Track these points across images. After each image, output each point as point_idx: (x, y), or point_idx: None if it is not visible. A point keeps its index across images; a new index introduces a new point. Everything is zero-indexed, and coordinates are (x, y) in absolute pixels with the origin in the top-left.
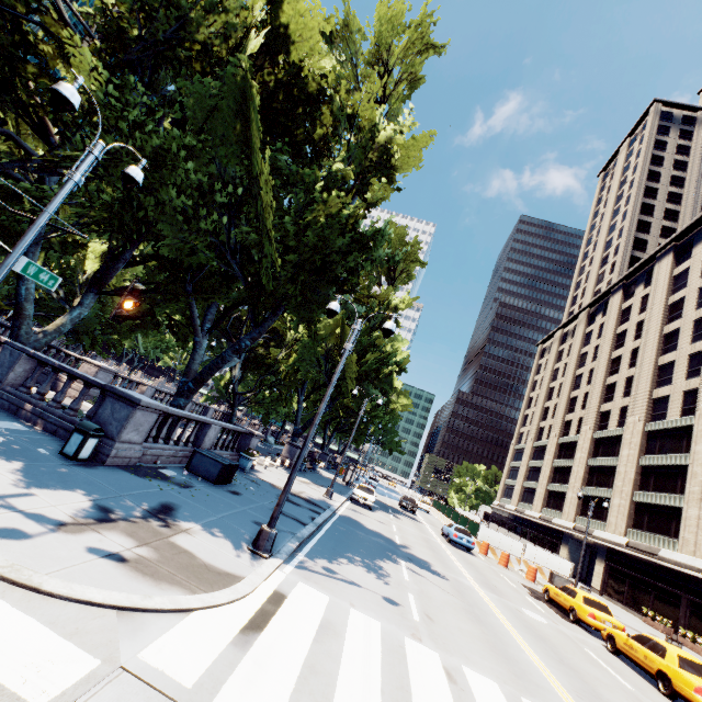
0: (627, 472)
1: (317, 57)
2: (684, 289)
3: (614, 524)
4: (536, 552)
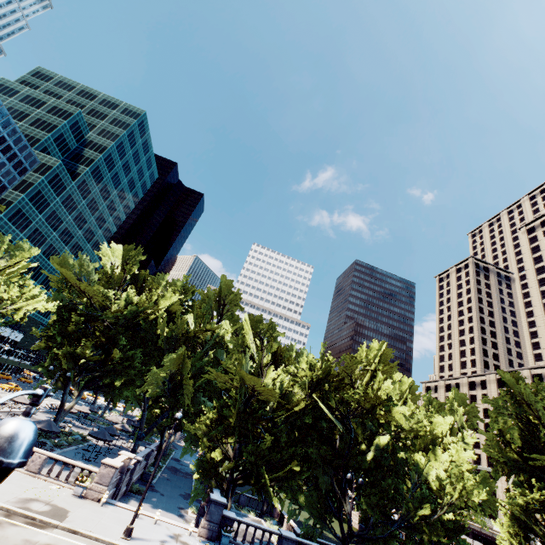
0: None
1: None
2: None
3: None
4: None
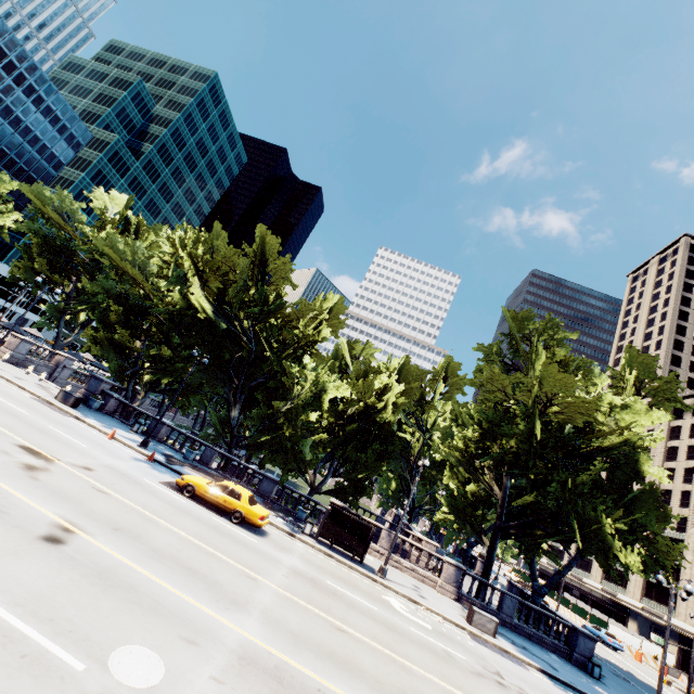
0: (693, 574)
1: (595, 380)
2: None
3: (684, 615)
4: (650, 646)
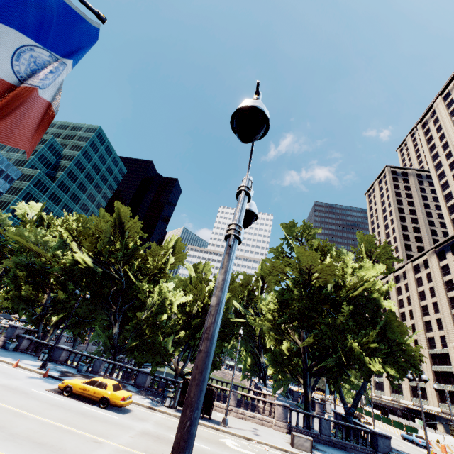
0: None
1: (344, 256)
2: (450, 275)
3: None
4: (450, 439)
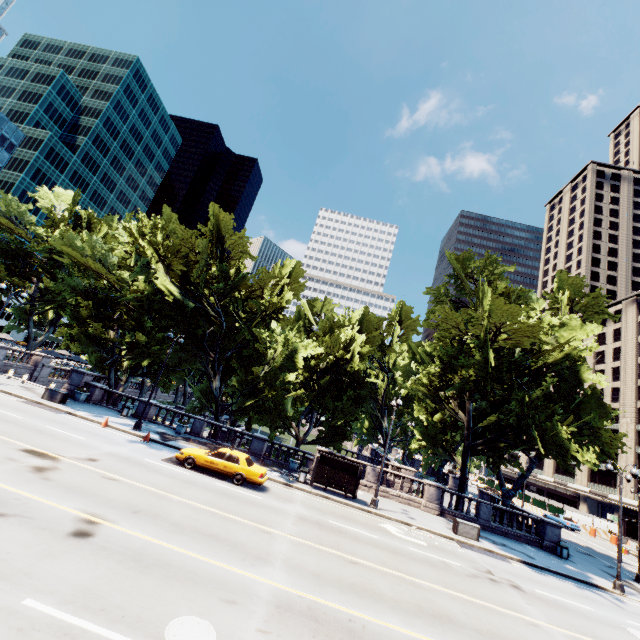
0: (628, 457)
1: (533, 305)
2: None
3: (624, 491)
4: (600, 522)
